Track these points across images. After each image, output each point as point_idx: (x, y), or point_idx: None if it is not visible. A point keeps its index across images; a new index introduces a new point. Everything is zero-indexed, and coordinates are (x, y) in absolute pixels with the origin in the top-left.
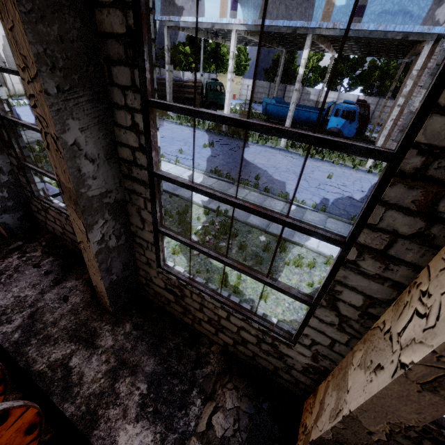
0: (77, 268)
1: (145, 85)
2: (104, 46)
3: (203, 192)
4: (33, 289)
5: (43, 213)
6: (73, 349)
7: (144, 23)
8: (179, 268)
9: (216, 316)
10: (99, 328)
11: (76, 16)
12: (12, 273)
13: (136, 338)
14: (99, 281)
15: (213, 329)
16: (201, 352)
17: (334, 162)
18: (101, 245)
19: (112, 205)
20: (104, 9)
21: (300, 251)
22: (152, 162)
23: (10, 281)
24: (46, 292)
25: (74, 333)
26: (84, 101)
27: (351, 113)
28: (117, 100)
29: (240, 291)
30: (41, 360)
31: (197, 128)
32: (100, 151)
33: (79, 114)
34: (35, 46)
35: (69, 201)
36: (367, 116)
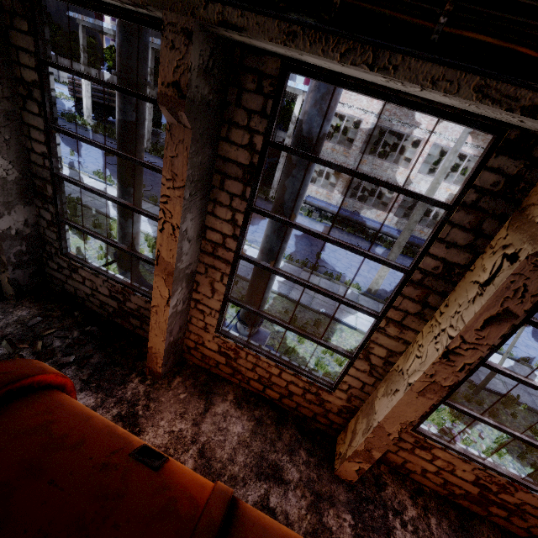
0: None
1: None
2: None
3: None
4: None
5: None
6: None
7: None
8: None
9: None
10: None
11: None
12: None
13: None
14: None
15: None
16: None
17: None
18: None
19: None
20: None
21: None
22: None
23: None
24: None
25: None
26: None
27: None
28: None
29: None
30: None
31: (113, 139)
32: None
33: None
34: None
35: None
36: None
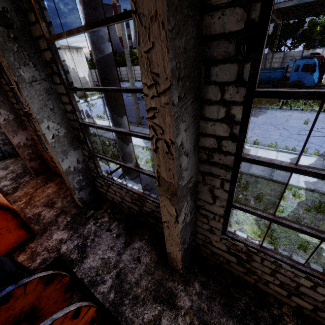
0: (137, 230)
1: (255, 76)
2: (207, 49)
3: (315, 174)
4: (112, 251)
5: (105, 188)
6: (159, 310)
7: (271, 12)
8: (240, 233)
9: (294, 283)
10: (174, 288)
11: (194, 25)
12: (93, 237)
13: (208, 298)
14: (175, 250)
15: (285, 292)
16: (274, 313)
17: (303, 109)
18: (183, 223)
19: (191, 188)
20: (217, 12)
21: (312, 196)
22: (242, 148)
23: (94, 244)
24: (122, 253)
25: (155, 293)
26: (189, 104)
27: (312, 66)
28: (211, 96)
29: (277, 242)
30: (137, 321)
31: None
32: (191, 145)
33: (185, 116)
34: (171, 62)
35: (165, 192)
36: (323, 65)
